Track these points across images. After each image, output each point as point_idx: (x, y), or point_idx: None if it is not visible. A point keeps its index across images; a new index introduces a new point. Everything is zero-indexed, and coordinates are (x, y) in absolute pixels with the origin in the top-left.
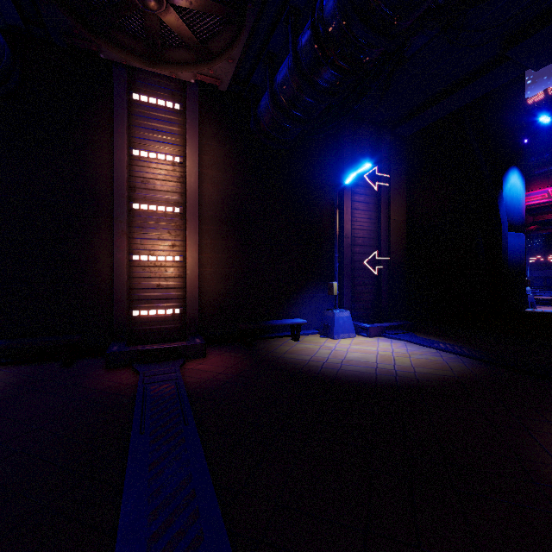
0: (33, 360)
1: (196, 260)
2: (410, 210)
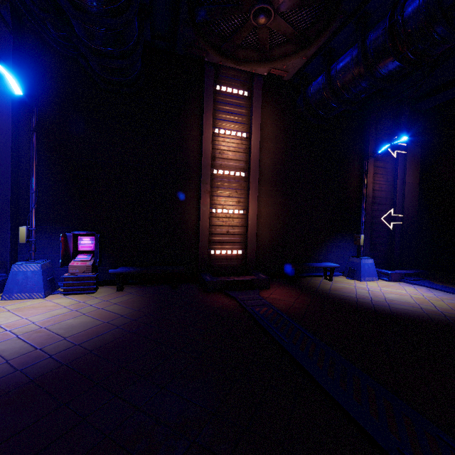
0: (149, 282)
1: (255, 213)
2: (419, 173)
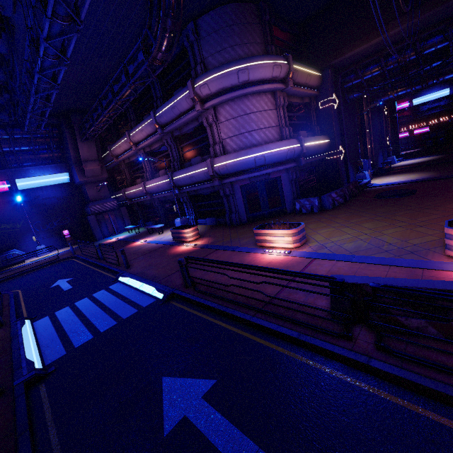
0: None
1: (373, 145)
2: None
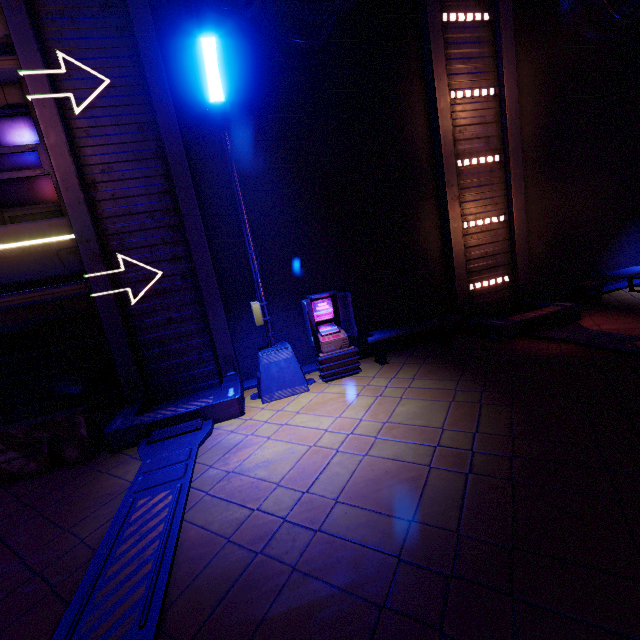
0: (402, 346)
1: (523, 215)
2: None
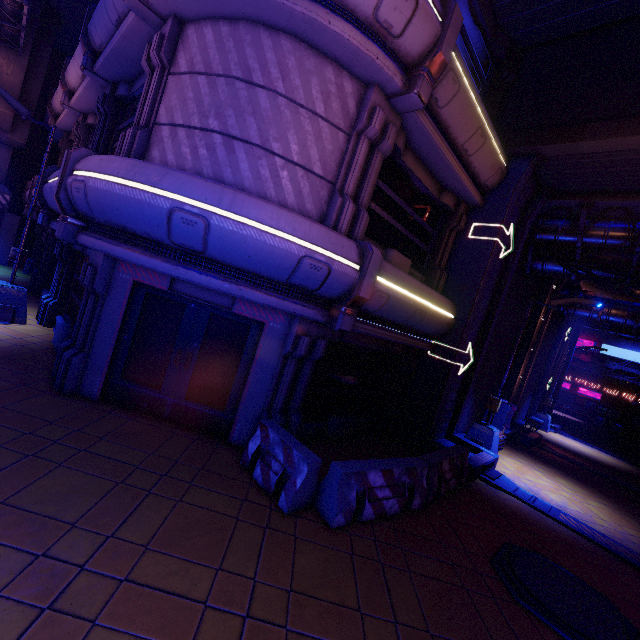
0: None
1: (527, 379)
2: None
